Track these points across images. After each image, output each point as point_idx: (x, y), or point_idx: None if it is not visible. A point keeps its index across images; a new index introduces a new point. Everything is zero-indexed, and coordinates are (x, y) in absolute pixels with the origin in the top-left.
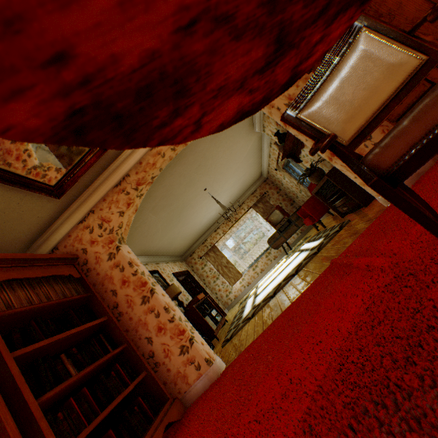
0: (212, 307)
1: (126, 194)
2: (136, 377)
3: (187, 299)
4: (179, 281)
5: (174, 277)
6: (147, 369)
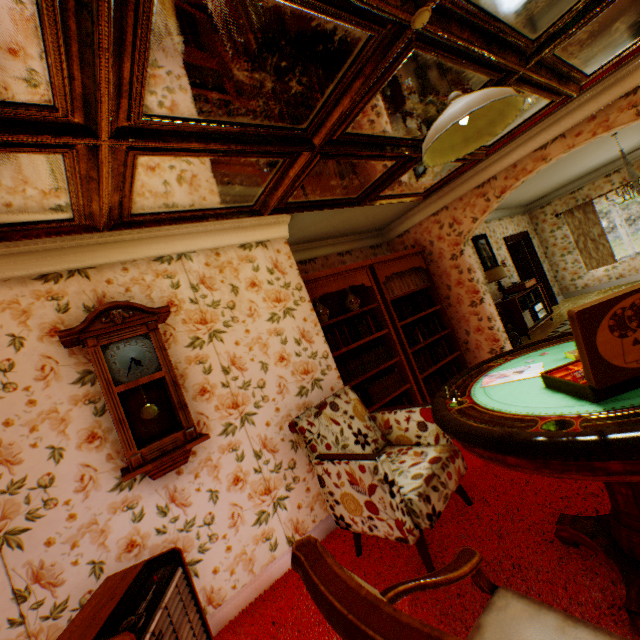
0: (538, 299)
1: (485, 200)
2: (452, 353)
3: (509, 277)
4: (508, 251)
5: (502, 244)
6: (460, 351)
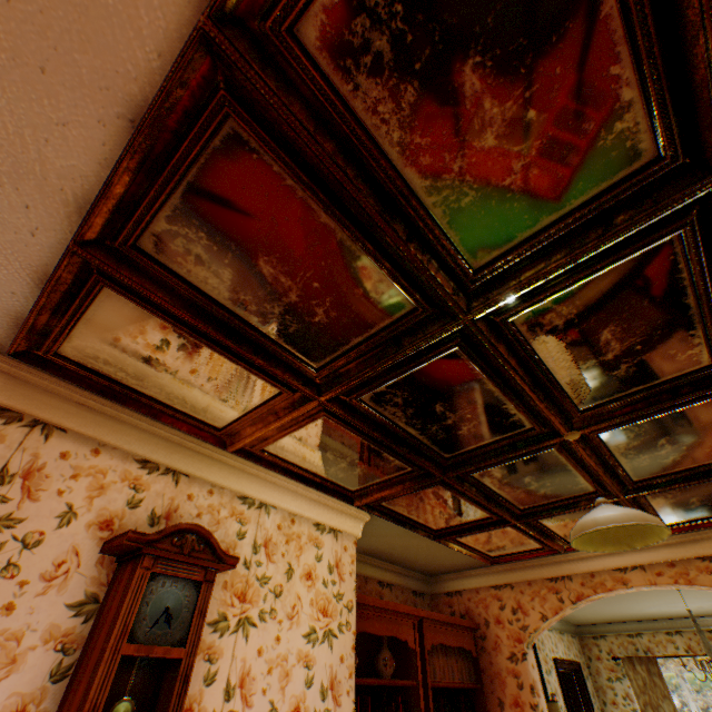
0: None
1: (558, 598)
2: None
3: None
4: (559, 680)
5: (552, 665)
6: None
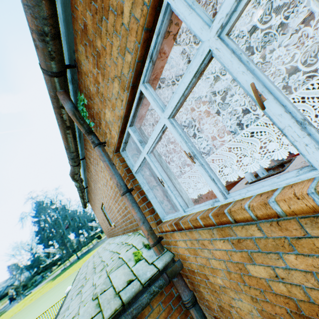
0: None
1: None
2: None
3: None
4: None
5: None
6: None
